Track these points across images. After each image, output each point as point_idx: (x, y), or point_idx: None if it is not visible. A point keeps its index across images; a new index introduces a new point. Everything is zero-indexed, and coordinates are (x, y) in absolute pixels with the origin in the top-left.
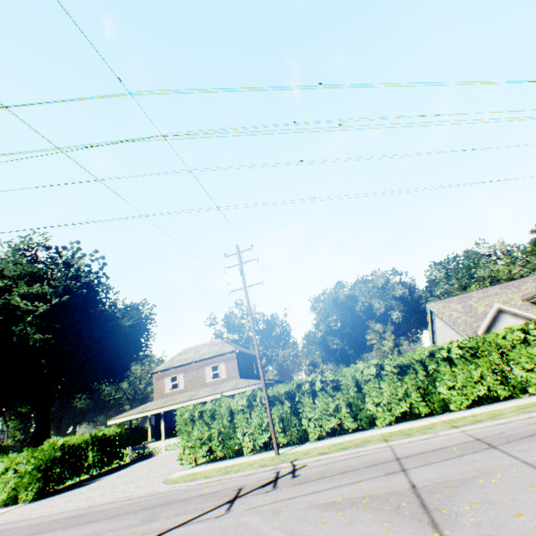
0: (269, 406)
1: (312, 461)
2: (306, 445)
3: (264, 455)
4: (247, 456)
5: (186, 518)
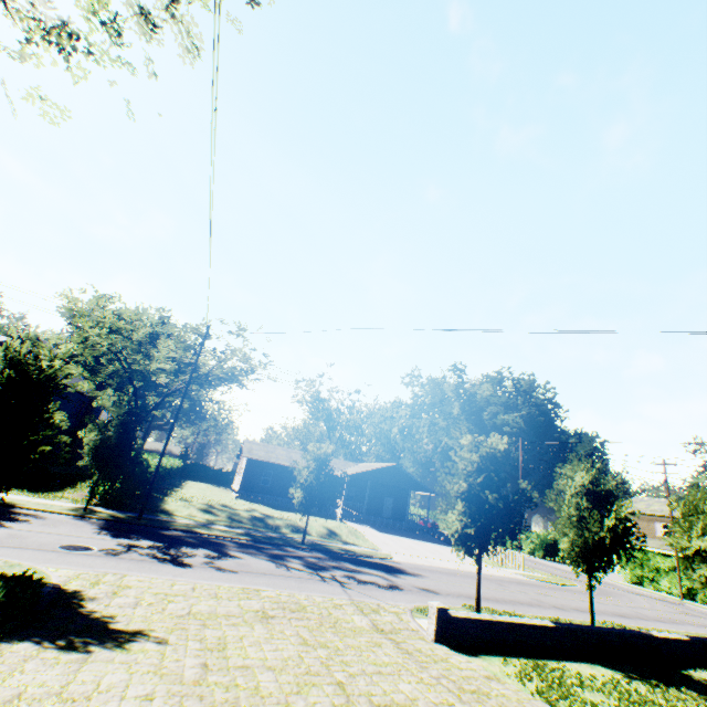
0: (677, 572)
1: (692, 607)
2: (705, 606)
3: (674, 597)
4: (664, 593)
5: (614, 588)
